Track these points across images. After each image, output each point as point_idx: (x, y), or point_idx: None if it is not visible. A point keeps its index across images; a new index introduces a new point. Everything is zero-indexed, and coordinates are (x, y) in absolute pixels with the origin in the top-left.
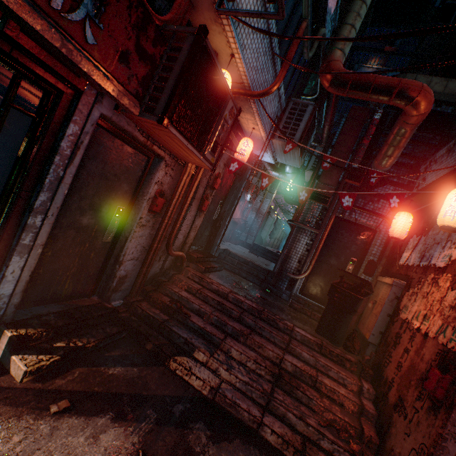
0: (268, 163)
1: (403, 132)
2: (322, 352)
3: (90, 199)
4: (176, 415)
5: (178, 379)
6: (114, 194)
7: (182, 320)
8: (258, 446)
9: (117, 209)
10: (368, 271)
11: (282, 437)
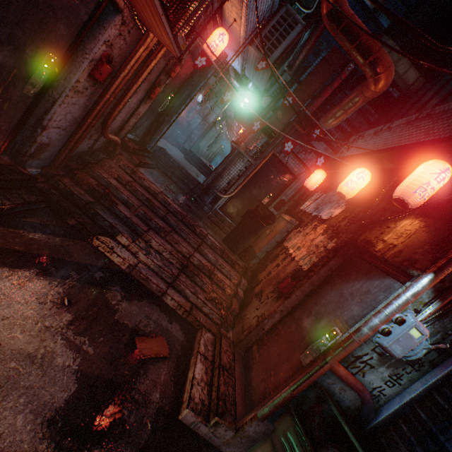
0: (234, 68)
1: (357, 101)
2: (222, 256)
3: (10, 28)
4: (97, 279)
5: (100, 254)
6: (45, 34)
7: (108, 207)
8: (159, 306)
9: (47, 58)
10: (277, 207)
11: (178, 302)
